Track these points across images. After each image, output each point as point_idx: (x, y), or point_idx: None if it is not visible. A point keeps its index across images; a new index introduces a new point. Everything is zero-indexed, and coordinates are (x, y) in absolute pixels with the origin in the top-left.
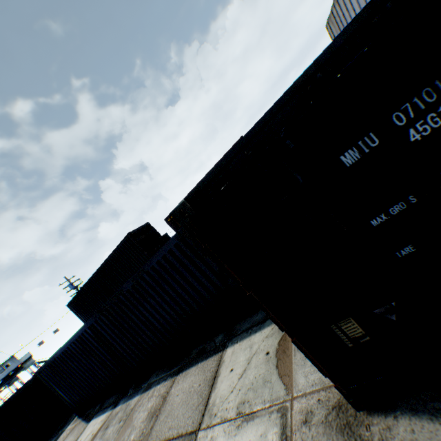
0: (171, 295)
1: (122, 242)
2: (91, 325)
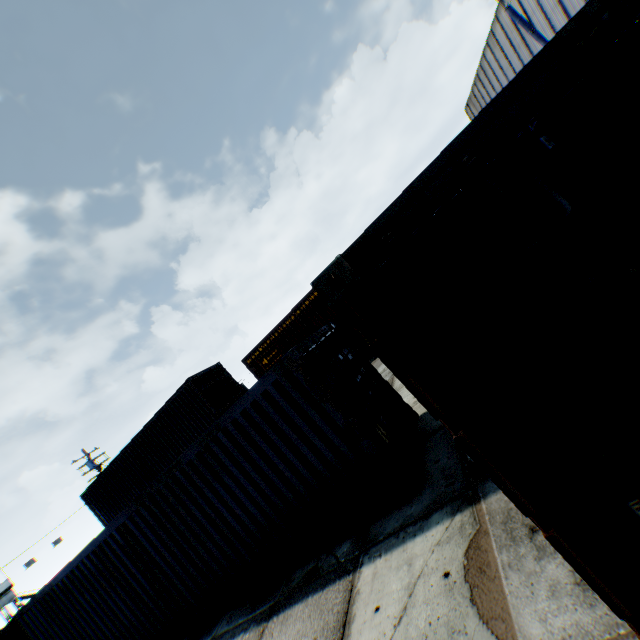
0: (261, 471)
1: (178, 392)
2: (121, 525)
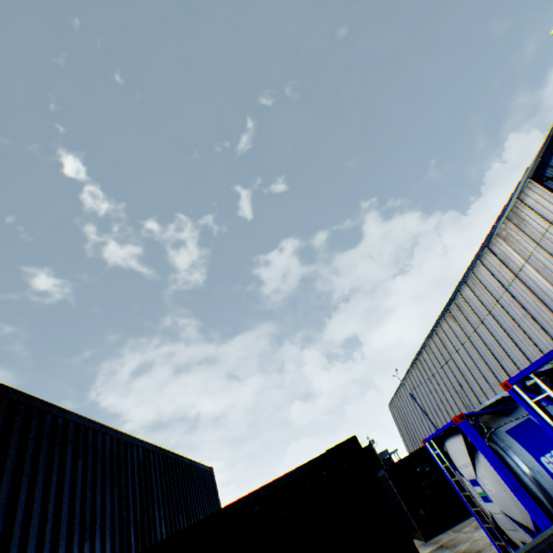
0: None
1: None
2: None
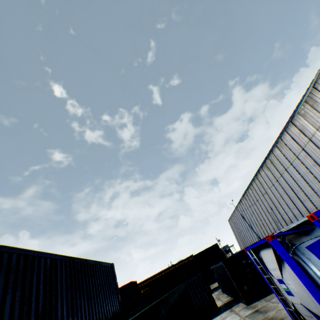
0: None
1: (124, 285)
2: None
